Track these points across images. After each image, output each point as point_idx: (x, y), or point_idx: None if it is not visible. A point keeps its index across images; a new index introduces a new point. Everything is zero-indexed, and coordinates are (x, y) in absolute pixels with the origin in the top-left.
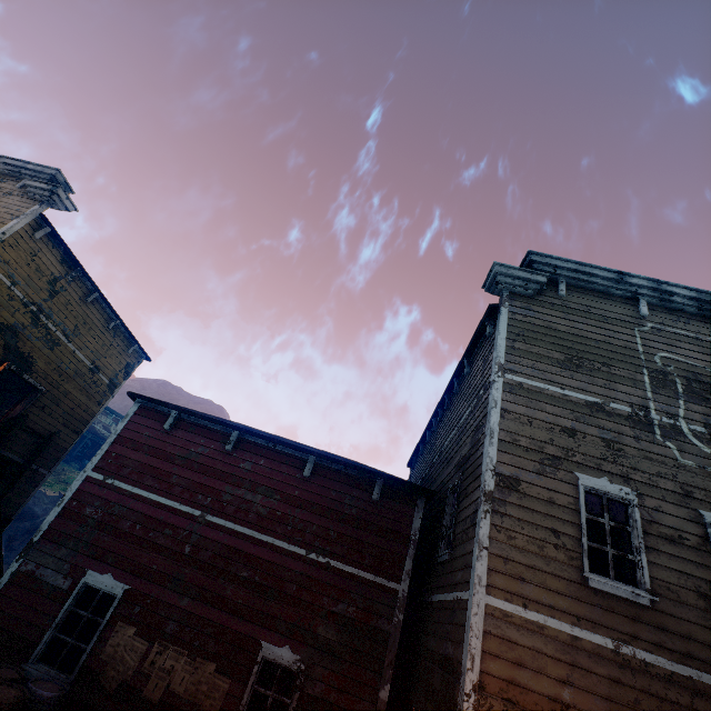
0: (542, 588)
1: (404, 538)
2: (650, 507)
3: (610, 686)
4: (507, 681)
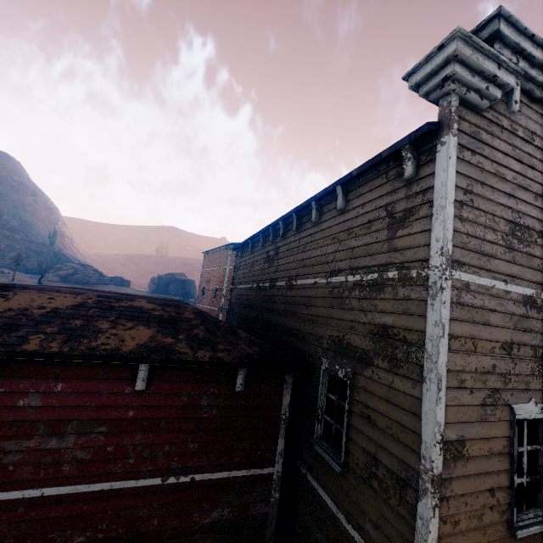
0: None
1: (275, 420)
2: None
3: None
4: None
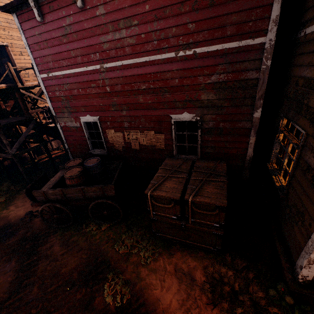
0: None
1: None
2: None
3: None
4: None
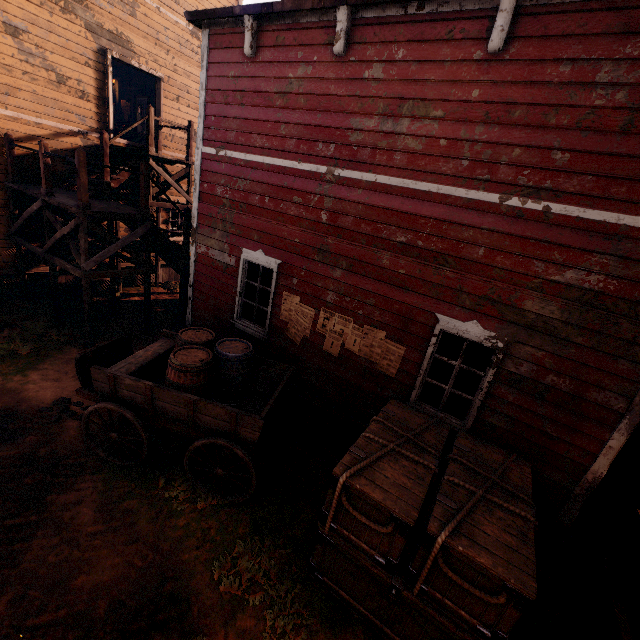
0: None
1: None
2: None
3: None
4: None
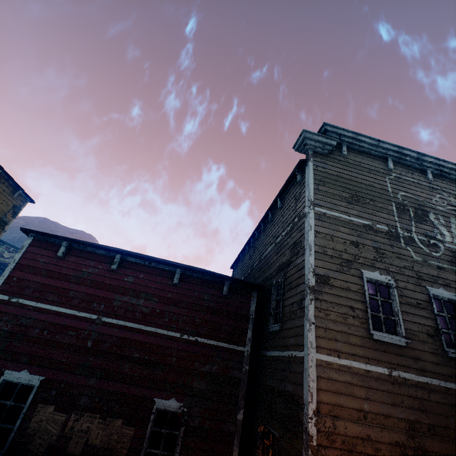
0: (347, 344)
1: (246, 317)
2: (401, 287)
3: (388, 395)
4: (332, 405)
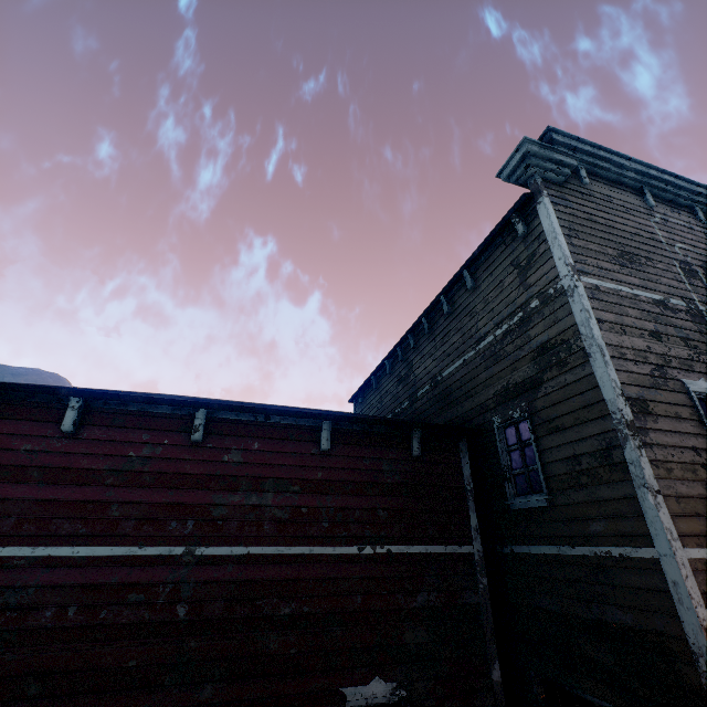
0: None
1: (460, 491)
2: None
3: None
4: None
